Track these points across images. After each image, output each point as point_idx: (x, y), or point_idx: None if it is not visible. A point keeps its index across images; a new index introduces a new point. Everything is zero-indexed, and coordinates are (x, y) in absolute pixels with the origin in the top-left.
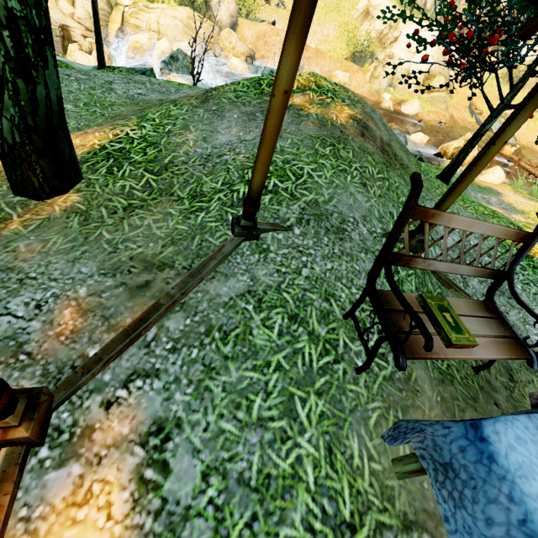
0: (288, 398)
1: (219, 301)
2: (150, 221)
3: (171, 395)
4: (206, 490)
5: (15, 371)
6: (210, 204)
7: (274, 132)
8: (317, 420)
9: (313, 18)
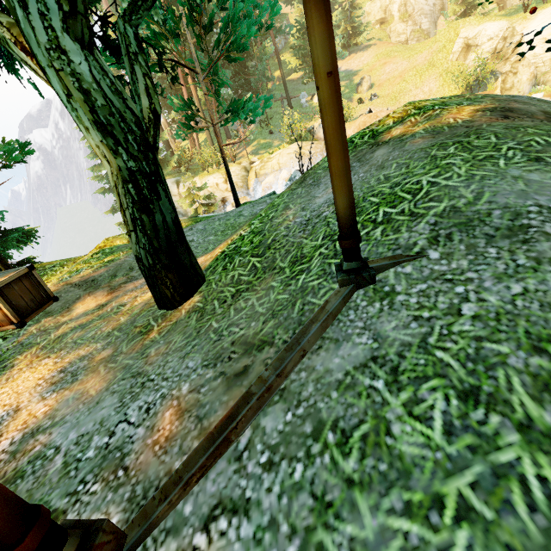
0: None
1: (330, 380)
2: (253, 300)
3: None
4: None
5: (110, 491)
6: (311, 263)
7: (336, 130)
8: None
9: (409, 87)
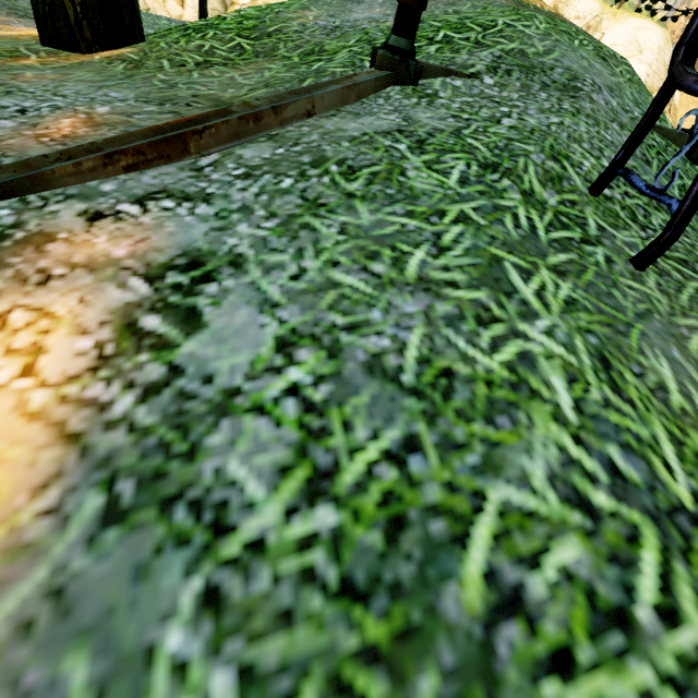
0: (489, 262)
1: (342, 134)
2: (234, 75)
3: (228, 225)
4: (283, 369)
5: None
6: (334, 56)
7: None
8: (561, 307)
9: None
